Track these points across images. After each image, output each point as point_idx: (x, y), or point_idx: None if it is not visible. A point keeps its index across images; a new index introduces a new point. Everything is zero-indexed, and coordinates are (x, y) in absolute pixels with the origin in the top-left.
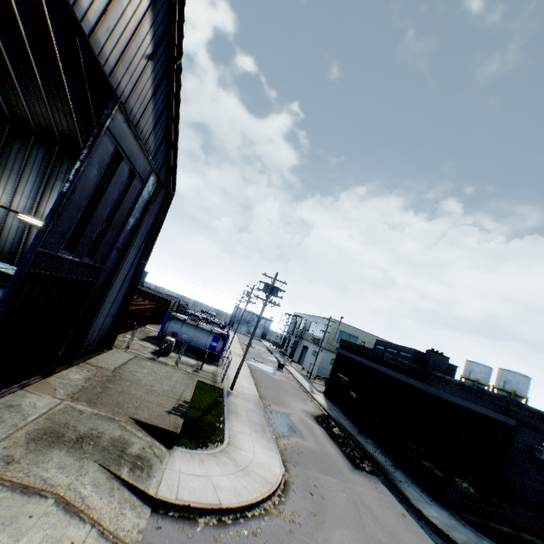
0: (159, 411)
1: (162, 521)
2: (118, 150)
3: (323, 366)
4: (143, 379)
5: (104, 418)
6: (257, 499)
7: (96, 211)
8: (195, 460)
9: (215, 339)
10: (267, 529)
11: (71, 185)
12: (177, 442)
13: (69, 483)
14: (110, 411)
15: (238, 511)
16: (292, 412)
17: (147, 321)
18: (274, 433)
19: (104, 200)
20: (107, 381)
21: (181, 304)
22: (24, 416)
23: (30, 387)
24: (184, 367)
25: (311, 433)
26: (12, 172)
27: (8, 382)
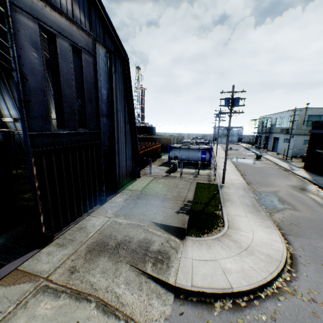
0: (170, 213)
1: (183, 307)
2: (44, 27)
3: (296, 148)
4: (159, 192)
5: (133, 226)
6: (267, 280)
7: (62, 91)
8: (203, 246)
9: (203, 153)
10: (285, 312)
11: (17, 73)
12: (187, 233)
13: (106, 286)
14: (138, 220)
15: (250, 293)
16: (278, 190)
17: (161, 154)
18: (266, 210)
19: (63, 80)
20: (137, 198)
21: (179, 138)
22: (86, 234)
23: (93, 213)
24: (187, 176)
25: (302, 205)
26: (50, 98)
27: (78, 214)
